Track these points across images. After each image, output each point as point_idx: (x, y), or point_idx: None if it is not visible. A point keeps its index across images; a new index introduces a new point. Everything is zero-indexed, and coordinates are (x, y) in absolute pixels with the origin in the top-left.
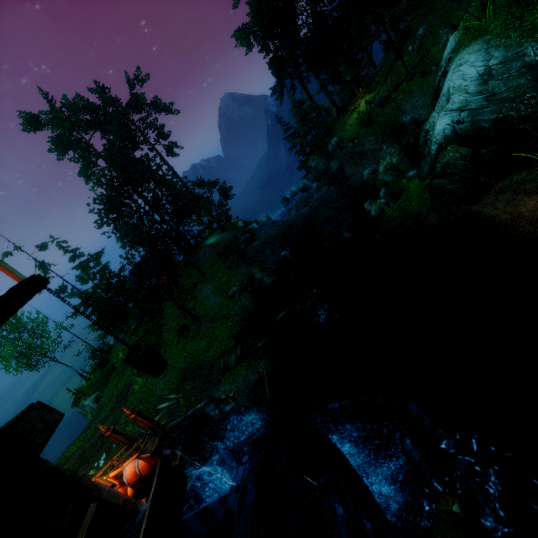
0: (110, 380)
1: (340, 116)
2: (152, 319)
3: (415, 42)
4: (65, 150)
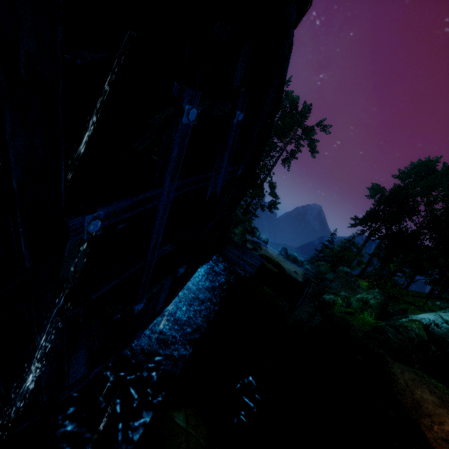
0: None
1: (358, 277)
2: None
3: (445, 303)
4: None
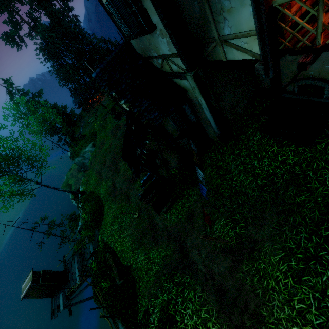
0: (97, 135)
1: None
2: (105, 108)
3: None
4: (5, 9)
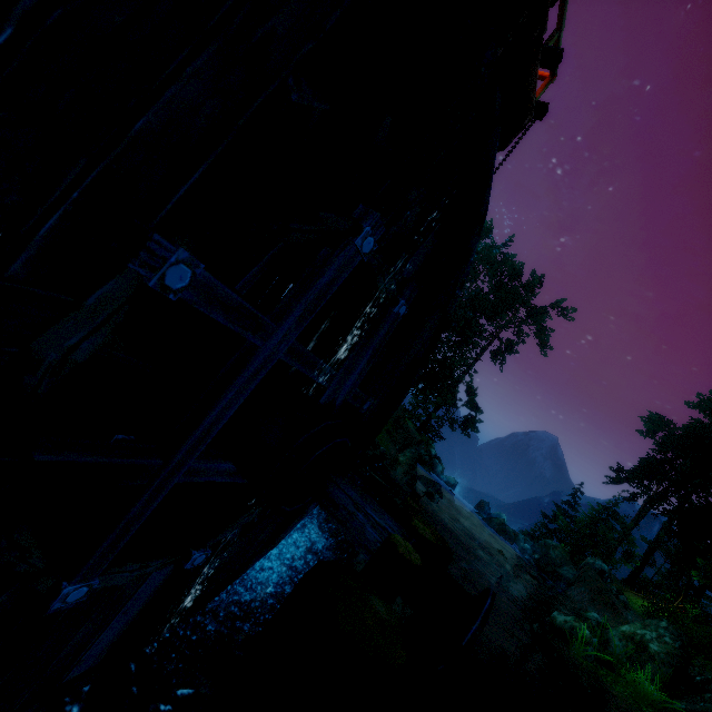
0: None
1: (625, 584)
2: None
3: None
4: None
